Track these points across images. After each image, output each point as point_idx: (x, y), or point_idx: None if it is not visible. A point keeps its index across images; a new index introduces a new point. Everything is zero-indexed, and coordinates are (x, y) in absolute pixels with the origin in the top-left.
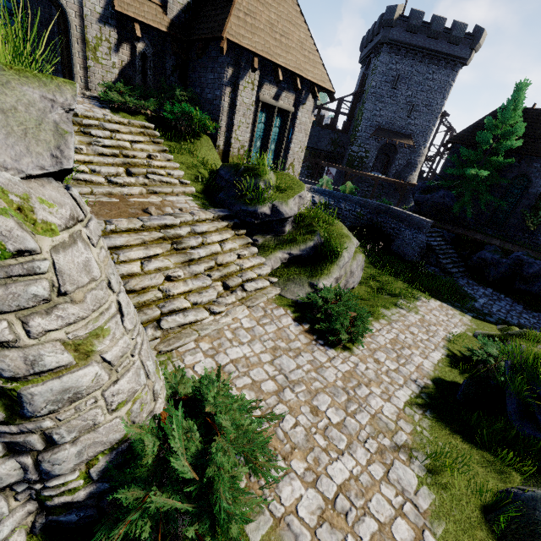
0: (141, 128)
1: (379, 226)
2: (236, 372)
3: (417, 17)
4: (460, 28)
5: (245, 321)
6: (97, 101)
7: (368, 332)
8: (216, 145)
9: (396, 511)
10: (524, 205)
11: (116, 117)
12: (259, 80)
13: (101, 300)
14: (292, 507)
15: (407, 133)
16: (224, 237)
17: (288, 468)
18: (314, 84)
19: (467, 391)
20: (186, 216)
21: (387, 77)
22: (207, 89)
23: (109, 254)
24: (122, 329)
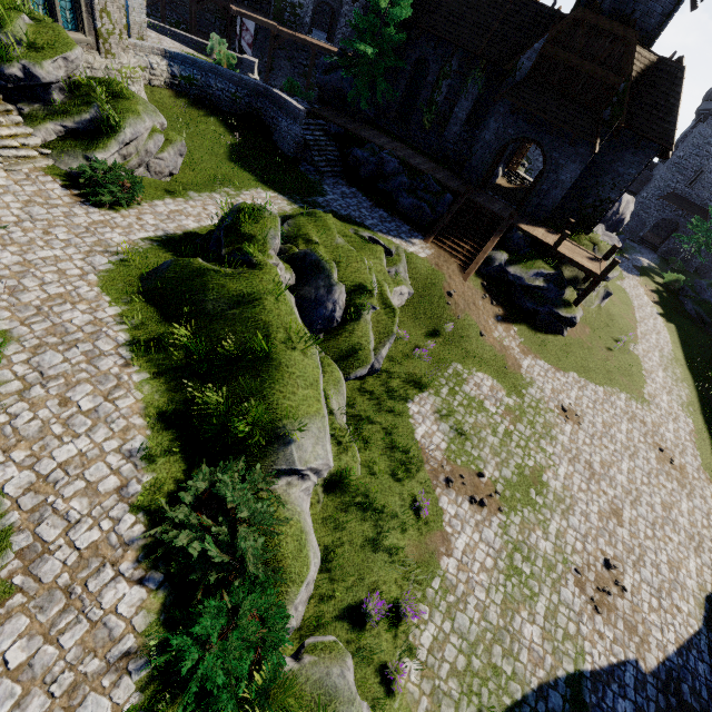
0: None
1: (260, 115)
2: None
3: None
4: None
5: (1, 181)
6: None
7: (151, 204)
8: None
9: (77, 268)
10: (424, 98)
11: None
12: None
13: None
14: None
15: None
16: None
17: None
18: None
19: (204, 237)
20: None
21: None
22: None
23: None
24: None
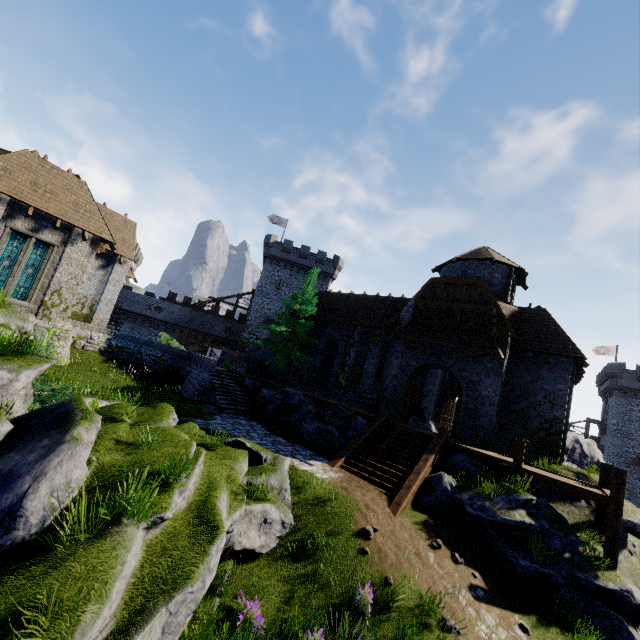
0: None
1: (179, 371)
2: None
3: (288, 243)
4: (322, 254)
5: None
6: None
7: None
8: None
9: None
10: (337, 364)
11: None
12: (9, 212)
13: None
14: None
15: None
16: None
17: None
18: (86, 231)
19: None
20: None
21: (271, 280)
22: None
23: None
24: None
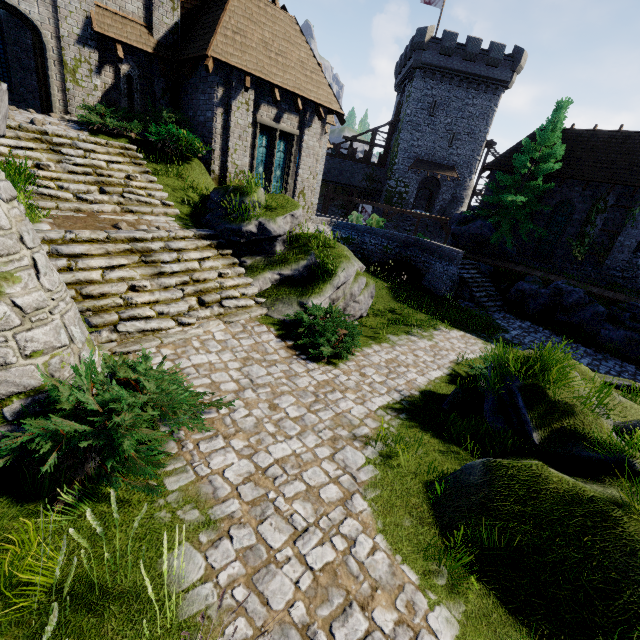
0: (122, 149)
1: (409, 261)
2: (196, 374)
3: (450, 39)
4: (498, 49)
5: (219, 334)
6: (76, 124)
7: (363, 352)
8: (211, 170)
9: (331, 480)
10: (570, 234)
11: (92, 137)
12: (255, 101)
13: (11, 248)
14: (219, 470)
15: (450, 165)
16: (204, 255)
17: (213, 429)
18: (319, 106)
19: (453, 399)
20: (160, 232)
21: (423, 104)
22: (199, 111)
23: (66, 260)
24: (37, 283)
